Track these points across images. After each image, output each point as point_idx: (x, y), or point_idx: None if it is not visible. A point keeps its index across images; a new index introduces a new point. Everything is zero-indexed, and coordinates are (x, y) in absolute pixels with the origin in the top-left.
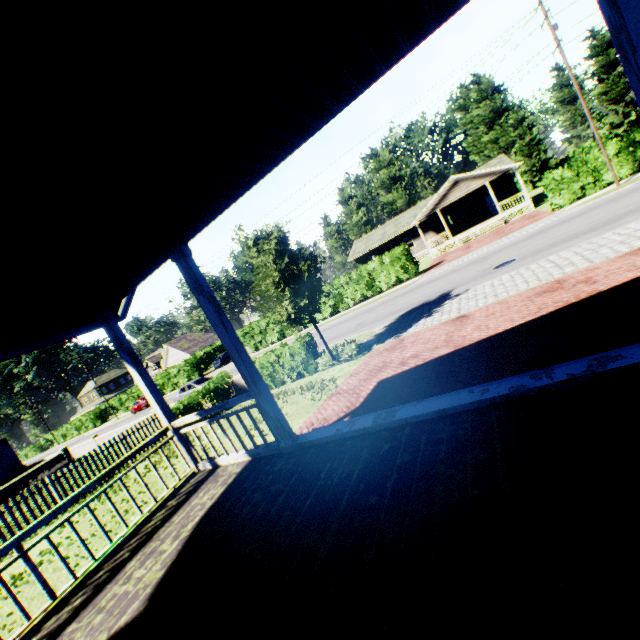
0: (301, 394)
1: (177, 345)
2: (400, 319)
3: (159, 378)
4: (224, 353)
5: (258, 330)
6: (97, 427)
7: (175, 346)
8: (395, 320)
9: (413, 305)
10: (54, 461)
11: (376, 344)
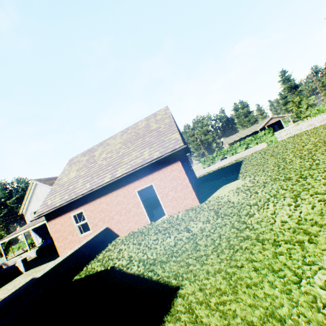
0: None
1: None
2: None
3: None
4: None
5: (211, 158)
6: None
7: None
8: None
9: None
10: None
11: None
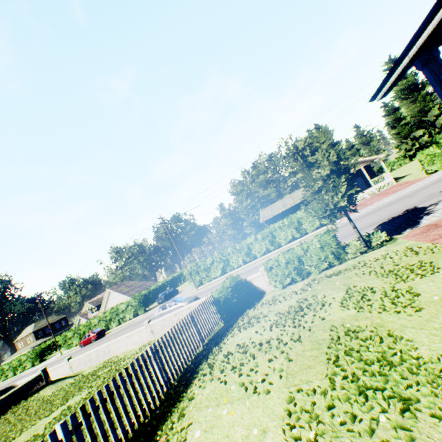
0: (382, 261)
1: (118, 289)
2: (385, 226)
3: (107, 314)
4: (166, 291)
5: (203, 267)
6: (35, 366)
7: (116, 290)
8: (378, 228)
9: (379, 222)
10: (32, 382)
11: (394, 235)
